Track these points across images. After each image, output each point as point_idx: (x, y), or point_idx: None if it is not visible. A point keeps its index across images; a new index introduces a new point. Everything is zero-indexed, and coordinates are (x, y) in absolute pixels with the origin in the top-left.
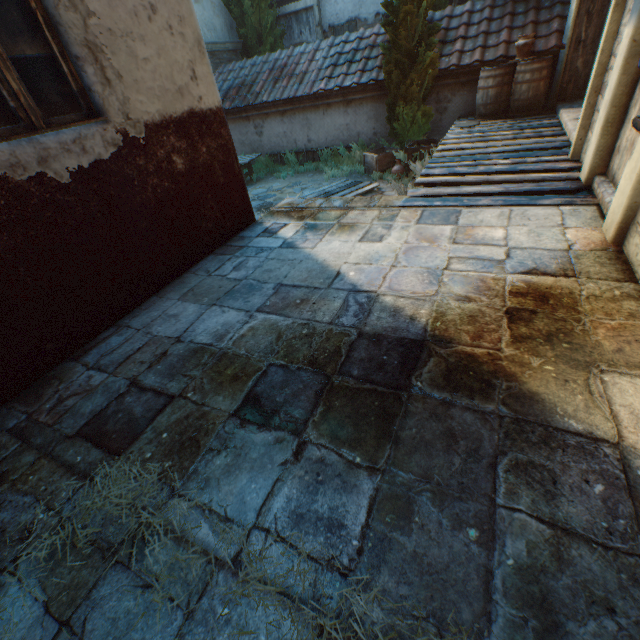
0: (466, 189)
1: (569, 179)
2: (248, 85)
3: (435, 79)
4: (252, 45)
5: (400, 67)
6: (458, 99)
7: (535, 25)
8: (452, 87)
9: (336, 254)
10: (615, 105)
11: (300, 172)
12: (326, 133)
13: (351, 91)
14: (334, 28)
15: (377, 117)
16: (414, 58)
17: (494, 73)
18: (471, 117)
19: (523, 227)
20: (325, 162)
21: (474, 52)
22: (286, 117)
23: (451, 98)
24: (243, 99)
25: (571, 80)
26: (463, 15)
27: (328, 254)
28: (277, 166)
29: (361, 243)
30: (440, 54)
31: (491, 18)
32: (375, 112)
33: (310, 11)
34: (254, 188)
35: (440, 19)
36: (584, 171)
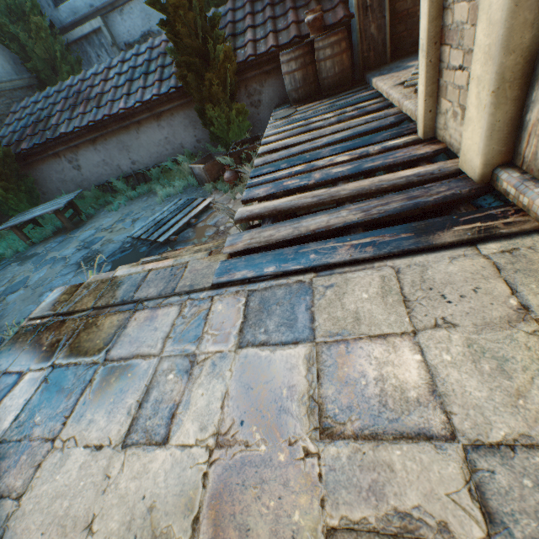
0: (307, 223)
1: (446, 174)
2: (44, 120)
3: (238, 73)
4: (48, 77)
5: (193, 68)
6: (268, 89)
7: (318, 1)
8: (258, 78)
9: (56, 532)
10: (514, 48)
11: (134, 197)
12: (148, 151)
13: (156, 103)
14: (131, 45)
15: (194, 124)
16: (206, 55)
17: (294, 55)
18: (287, 104)
19: (449, 331)
20: (157, 181)
21: (267, 38)
22: (98, 144)
23: (261, 89)
24: (41, 136)
25: (370, 47)
26: (245, 5)
27: (39, 534)
28: (109, 196)
29: (125, 454)
30: (234, 47)
31: (273, 3)
32: (190, 119)
33: (100, 32)
34: (83, 230)
35: (224, 14)
36: (471, 162)
